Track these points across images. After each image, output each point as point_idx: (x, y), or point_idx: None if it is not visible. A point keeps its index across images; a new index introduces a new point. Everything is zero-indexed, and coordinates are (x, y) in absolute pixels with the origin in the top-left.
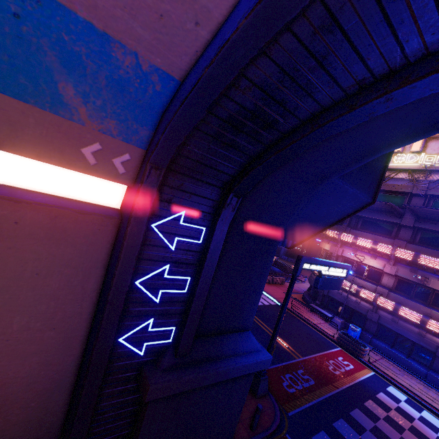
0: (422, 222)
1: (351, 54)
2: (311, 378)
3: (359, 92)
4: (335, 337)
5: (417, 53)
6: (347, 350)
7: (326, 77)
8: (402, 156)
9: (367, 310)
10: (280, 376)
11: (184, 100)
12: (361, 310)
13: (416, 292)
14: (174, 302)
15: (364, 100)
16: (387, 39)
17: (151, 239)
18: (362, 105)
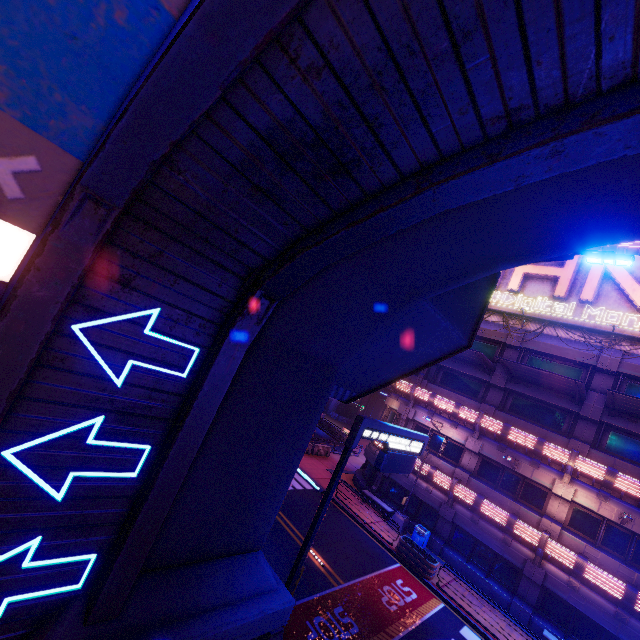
0: (515, 383)
1: (514, 42)
2: (354, 621)
3: (507, 135)
4: (394, 545)
5: (618, 71)
6: (409, 568)
7: (459, 87)
8: (497, 294)
9: (440, 503)
10: (304, 623)
11: (170, 43)
12: (433, 502)
13: (502, 479)
14: (103, 499)
15: (515, 147)
16: (581, 23)
17: (66, 357)
18: (511, 156)
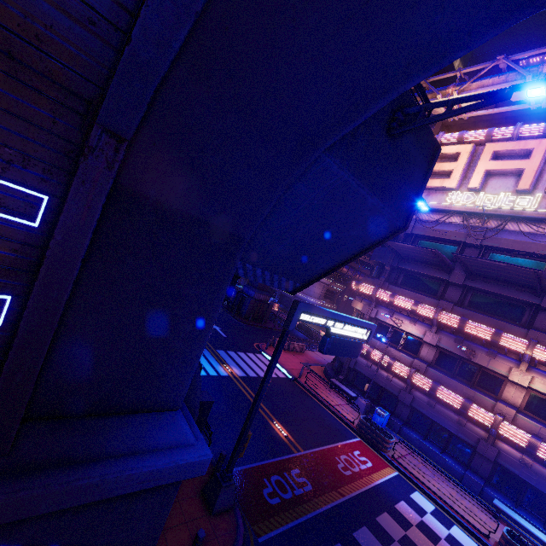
0: (473, 280)
1: None
2: (308, 481)
3: None
4: (355, 423)
5: None
6: (368, 442)
7: None
8: (457, 195)
9: (399, 389)
10: (262, 479)
11: None
12: (393, 389)
13: (459, 369)
14: None
15: None
16: None
17: None
18: None
